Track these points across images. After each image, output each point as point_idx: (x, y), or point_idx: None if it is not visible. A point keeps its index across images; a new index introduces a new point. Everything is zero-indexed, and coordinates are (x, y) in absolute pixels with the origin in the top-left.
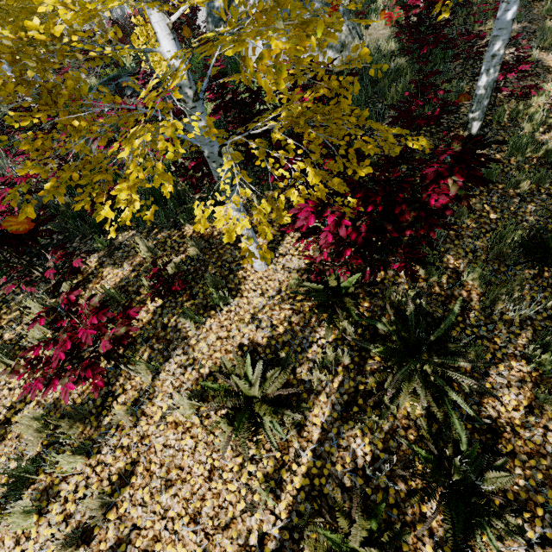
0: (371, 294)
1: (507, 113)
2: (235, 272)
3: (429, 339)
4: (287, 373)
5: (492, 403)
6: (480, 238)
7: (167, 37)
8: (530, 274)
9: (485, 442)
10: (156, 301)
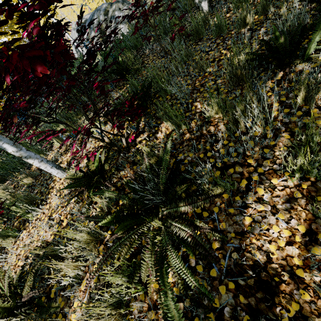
0: (134, 163)
1: None
2: (48, 186)
3: (161, 189)
4: (32, 274)
5: (257, 242)
6: (221, 76)
7: None
8: (274, 83)
9: (255, 306)
10: (1, 228)
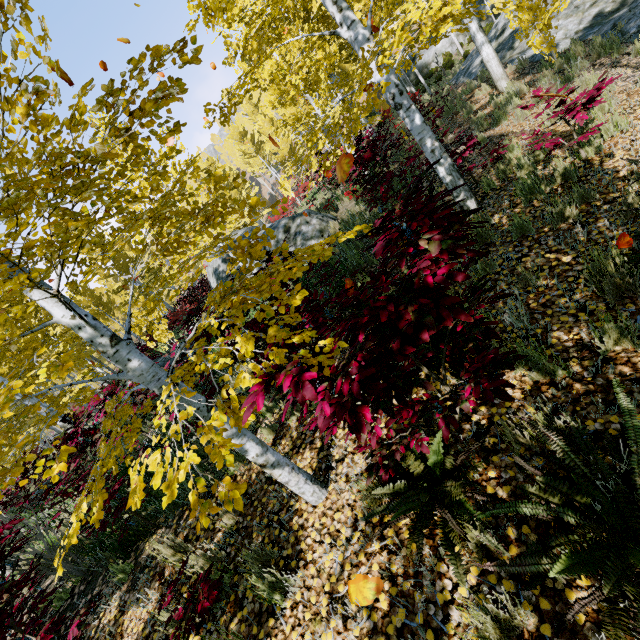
0: (488, 451)
1: (494, 179)
2: (287, 525)
3: (637, 485)
4: None
5: None
6: (575, 289)
7: (56, 305)
8: None
9: None
10: None
